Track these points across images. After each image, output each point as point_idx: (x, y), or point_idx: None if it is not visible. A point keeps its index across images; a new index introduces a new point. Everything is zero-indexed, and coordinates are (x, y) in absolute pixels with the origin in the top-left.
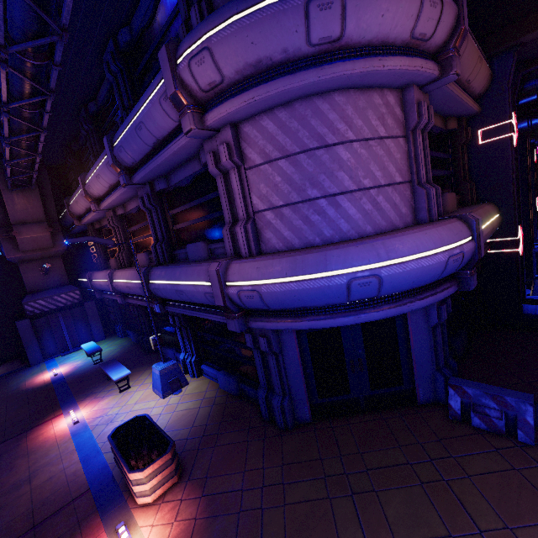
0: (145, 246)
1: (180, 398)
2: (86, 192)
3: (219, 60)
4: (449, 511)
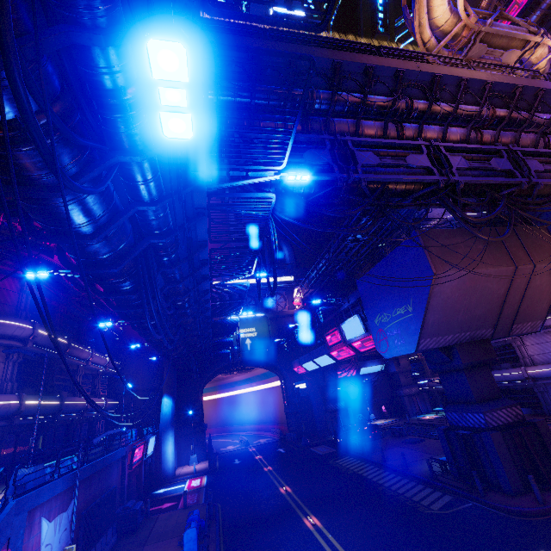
0: None
1: None
2: None
3: None
4: None
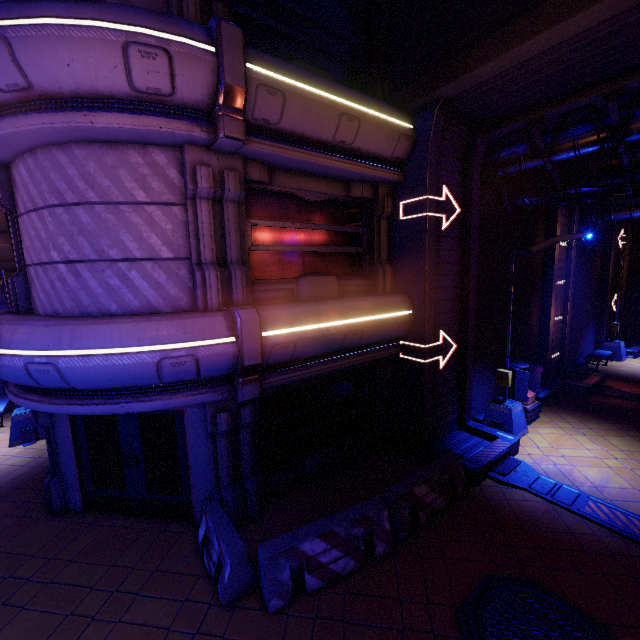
0: None
1: (22, 451)
2: None
3: None
4: None
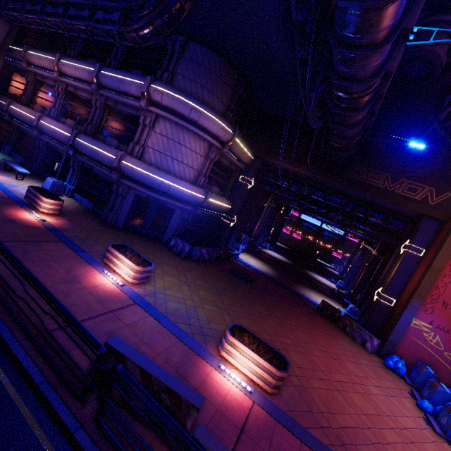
0: (75, 118)
1: None
2: (57, 64)
3: (164, 99)
4: (150, 252)
